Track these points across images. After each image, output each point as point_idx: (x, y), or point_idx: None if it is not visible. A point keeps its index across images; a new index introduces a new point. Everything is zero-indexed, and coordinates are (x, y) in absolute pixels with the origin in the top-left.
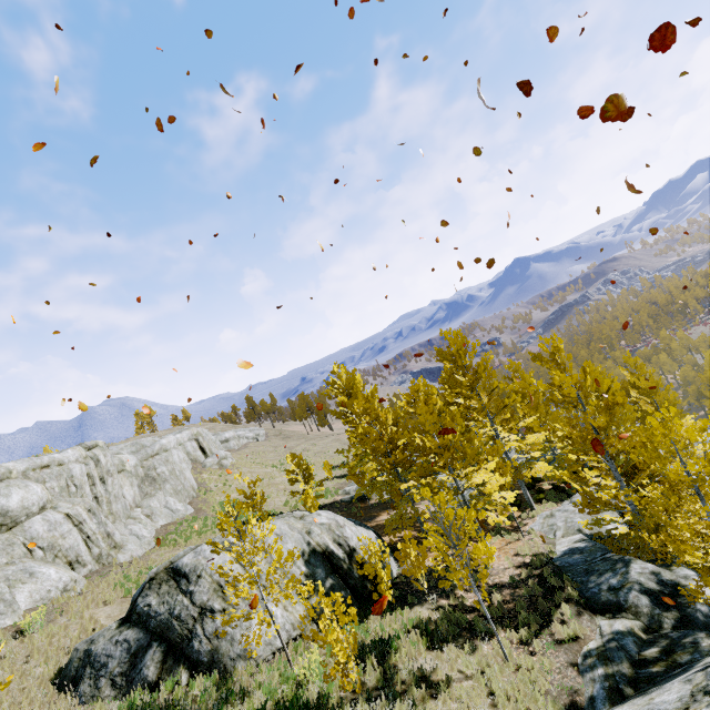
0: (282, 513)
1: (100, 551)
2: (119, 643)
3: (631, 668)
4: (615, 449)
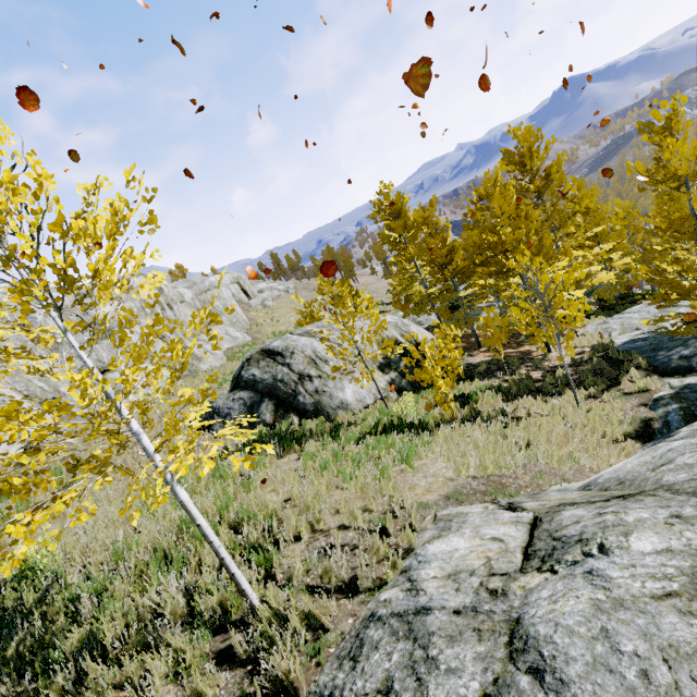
0: None
1: None
2: (235, 400)
3: None
4: None
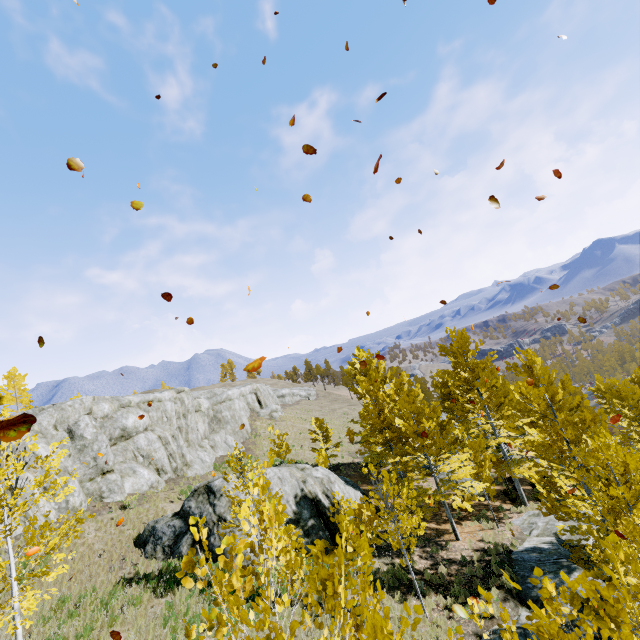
0: (307, 463)
1: (176, 466)
2: (170, 527)
3: None
4: (577, 463)
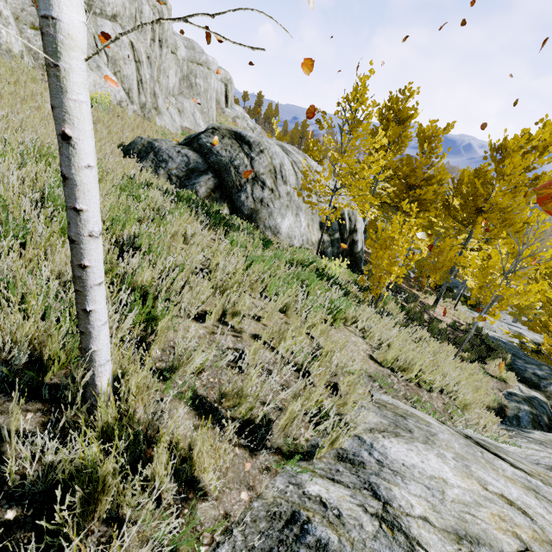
0: None
1: (145, 102)
2: (180, 154)
3: (548, 420)
4: None
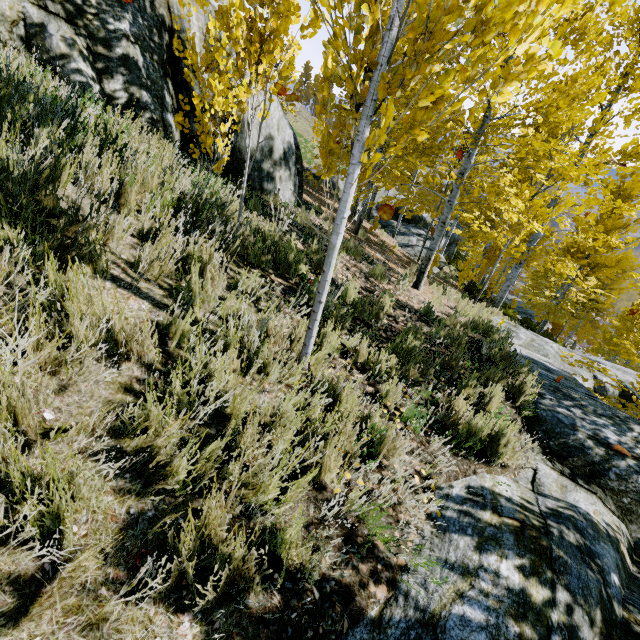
0: None
1: None
2: None
3: (603, 638)
4: None
